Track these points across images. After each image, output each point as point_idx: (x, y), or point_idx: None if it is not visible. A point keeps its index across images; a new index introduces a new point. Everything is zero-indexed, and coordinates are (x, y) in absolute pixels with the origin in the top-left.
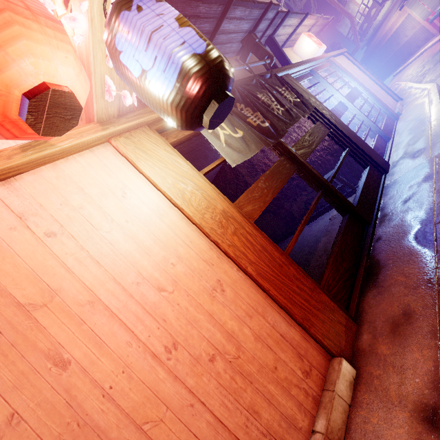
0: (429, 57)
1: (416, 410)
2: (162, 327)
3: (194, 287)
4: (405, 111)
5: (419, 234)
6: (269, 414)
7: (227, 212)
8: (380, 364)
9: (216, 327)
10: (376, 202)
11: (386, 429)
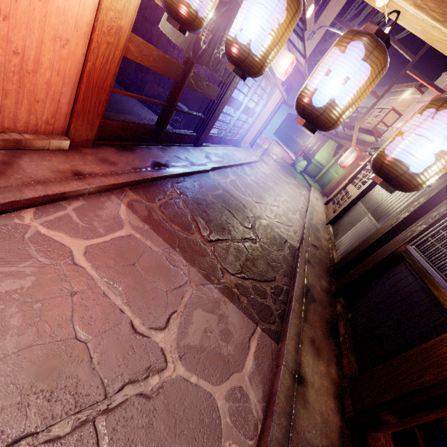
0: (282, 156)
1: (76, 170)
2: (11, 1)
3: (53, 20)
4: (241, 150)
5: (158, 163)
6: (11, 105)
7: (122, 31)
8: (81, 158)
9: (37, 49)
10: (173, 144)
11: (56, 163)
